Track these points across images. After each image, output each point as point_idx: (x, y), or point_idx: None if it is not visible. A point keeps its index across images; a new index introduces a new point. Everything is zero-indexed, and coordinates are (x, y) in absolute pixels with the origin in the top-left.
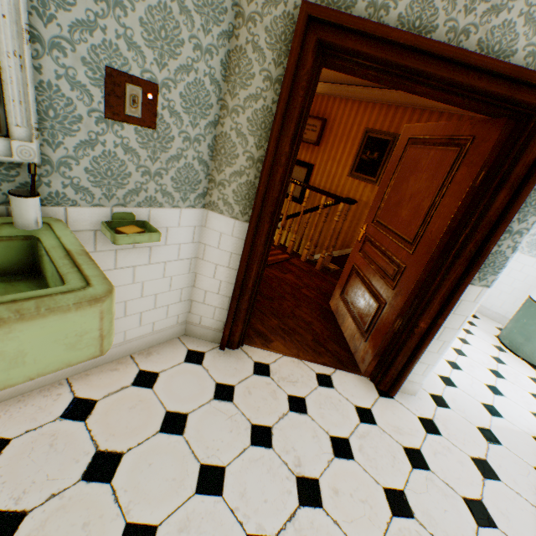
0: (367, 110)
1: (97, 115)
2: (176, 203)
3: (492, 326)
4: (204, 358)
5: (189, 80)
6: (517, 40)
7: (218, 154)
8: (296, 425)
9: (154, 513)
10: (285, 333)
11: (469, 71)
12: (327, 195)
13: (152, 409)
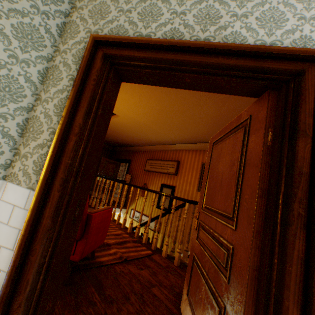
0: (201, 154)
1: None
2: None
3: None
4: None
5: (1, 73)
6: (246, 39)
7: (27, 131)
8: None
9: None
10: None
11: (218, 56)
12: (176, 198)
13: None
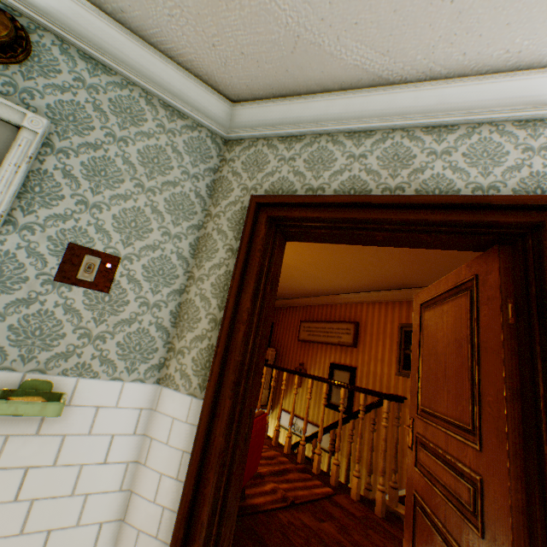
0: (395, 308)
1: (46, 277)
2: (118, 374)
3: None
4: None
5: (155, 255)
6: (453, 183)
7: (181, 320)
8: None
9: None
10: None
11: (418, 210)
12: (365, 391)
13: None
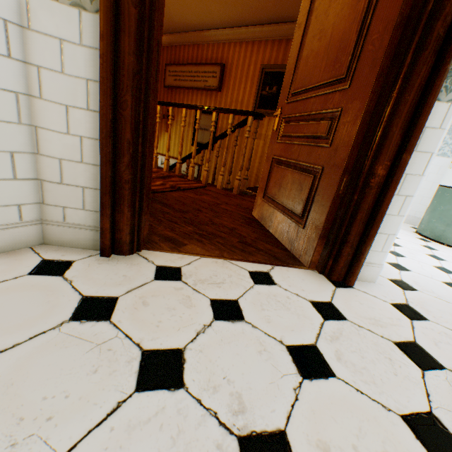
0: (260, 49)
1: None
2: None
3: (407, 226)
4: (70, 267)
5: None
6: None
7: None
8: (227, 340)
9: None
10: (202, 237)
11: None
12: (234, 112)
13: None
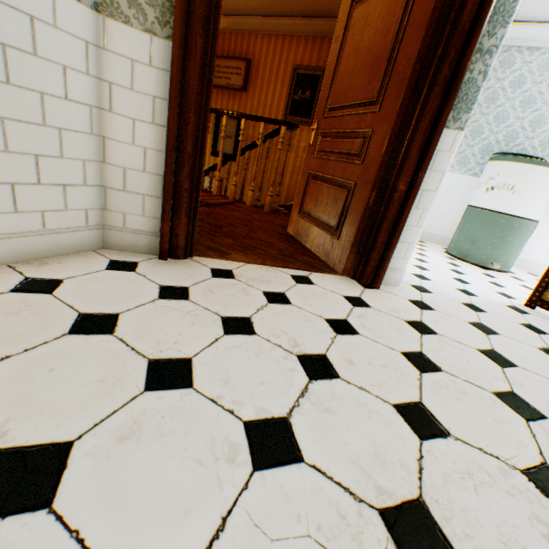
0: (292, 45)
1: None
2: None
3: (438, 247)
4: (138, 266)
5: None
6: None
7: None
8: (281, 314)
9: (64, 427)
10: (244, 249)
11: None
12: (266, 121)
13: (51, 314)
